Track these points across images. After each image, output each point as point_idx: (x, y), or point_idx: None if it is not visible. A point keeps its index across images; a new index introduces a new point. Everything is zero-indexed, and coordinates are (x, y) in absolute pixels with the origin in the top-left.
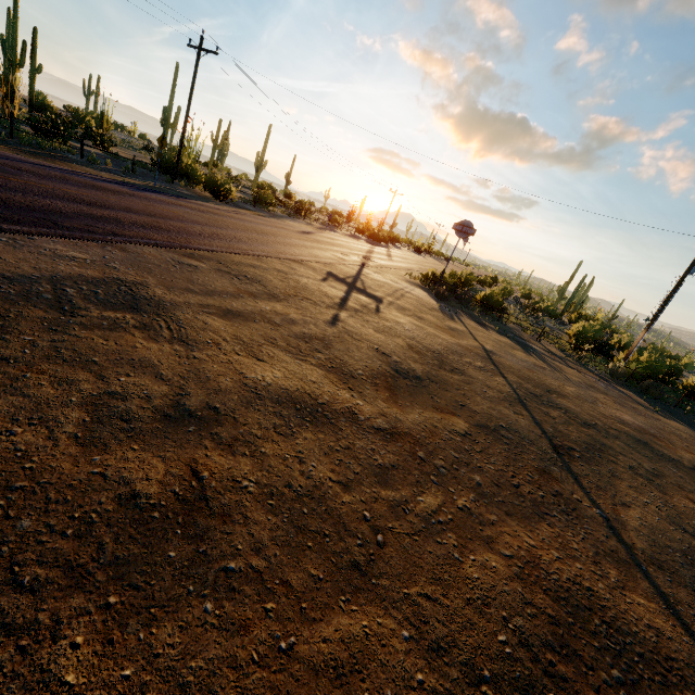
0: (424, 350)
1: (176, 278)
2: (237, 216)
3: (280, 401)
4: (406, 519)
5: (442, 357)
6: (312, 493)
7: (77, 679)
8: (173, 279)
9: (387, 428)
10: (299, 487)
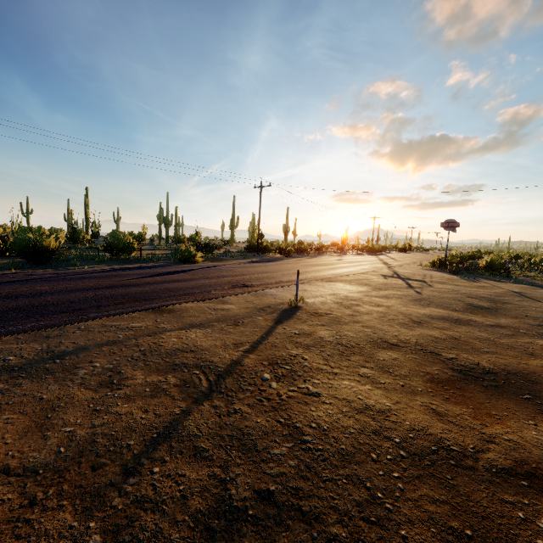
0: (477, 297)
1: (341, 290)
2: (305, 261)
3: (440, 319)
4: (536, 346)
5: (491, 299)
6: (488, 340)
7: (475, 360)
8: (341, 290)
9: (495, 325)
10: (481, 338)
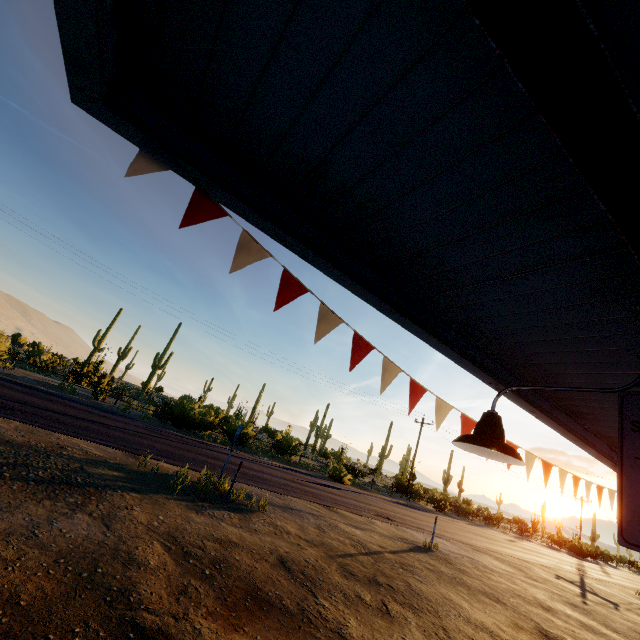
0: None
1: (485, 560)
2: (461, 525)
3: (580, 622)
4: None
5: None
6: None
7: None
8: (484, 560)
9: None
10: None
